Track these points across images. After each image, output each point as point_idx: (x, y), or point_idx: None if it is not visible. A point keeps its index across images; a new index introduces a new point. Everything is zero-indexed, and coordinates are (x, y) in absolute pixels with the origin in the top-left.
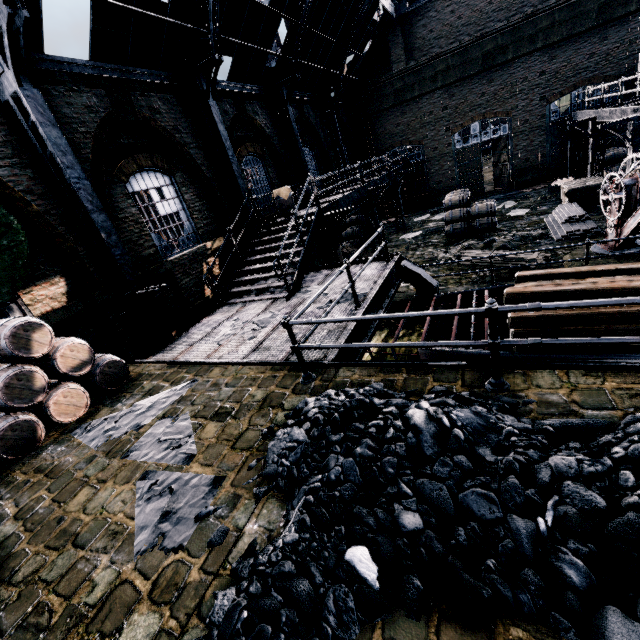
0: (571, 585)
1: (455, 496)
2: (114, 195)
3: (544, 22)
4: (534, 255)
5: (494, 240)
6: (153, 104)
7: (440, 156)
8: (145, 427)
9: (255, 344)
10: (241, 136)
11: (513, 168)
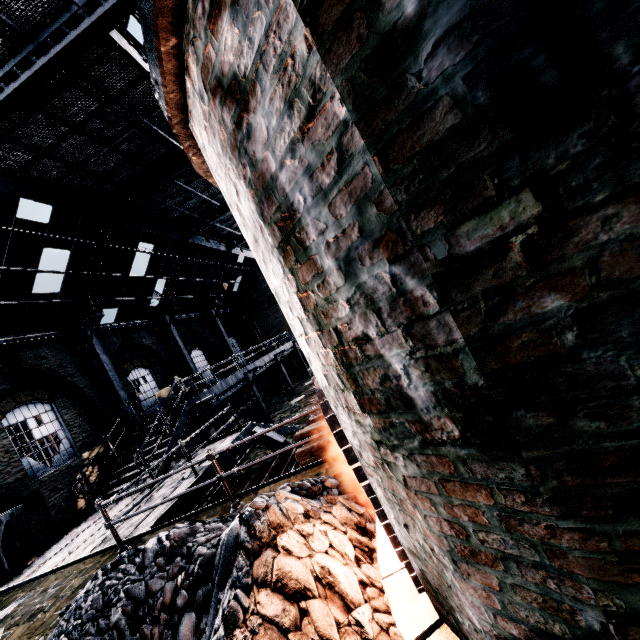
0: (176, 607)
1: (147, 585)
2: None
3: None
4: None
5: None
6: (41, 353)
7: None
8: None
9: (102, 539)
10: (128, 356)
11: None
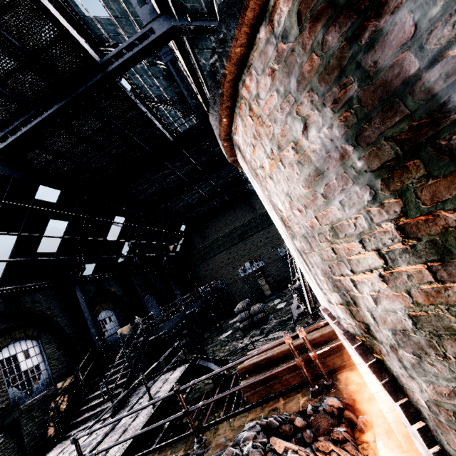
0: None
1: None
2: None
3: (258, 221)
4: (282, 333)
5: (264, 328)
6: (36, 298)
7: (234, 281)
8: None
9: None
10: (99, 300)
11: (275, 280)
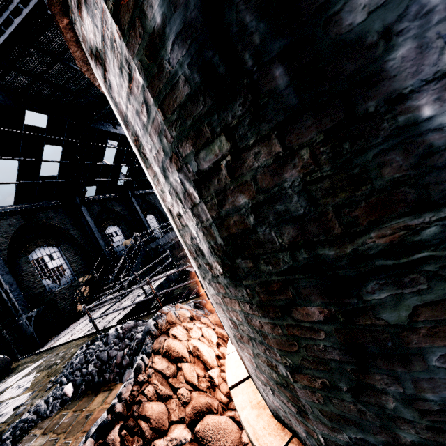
0: (123, 365)
1: (108, 353)
2: (20, 263)
3: None
4: None
5: None
6: (49, 215)
7: None
8: (9, 387)
9: (90, 328)
10: (105, 218)
11: None
